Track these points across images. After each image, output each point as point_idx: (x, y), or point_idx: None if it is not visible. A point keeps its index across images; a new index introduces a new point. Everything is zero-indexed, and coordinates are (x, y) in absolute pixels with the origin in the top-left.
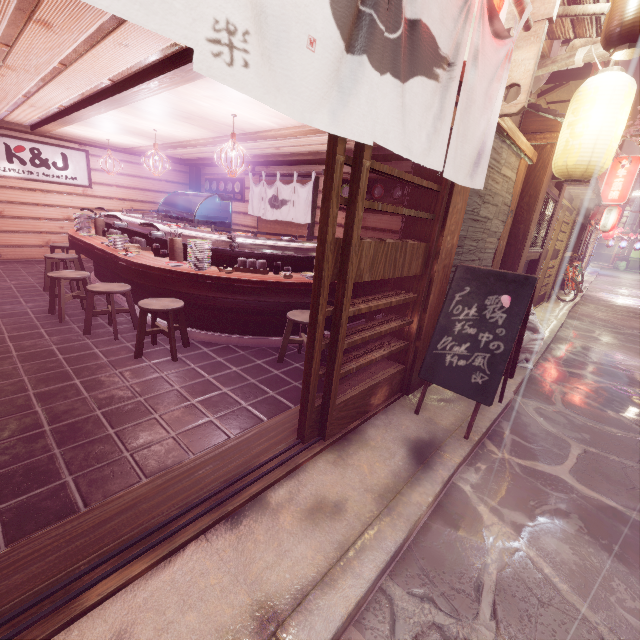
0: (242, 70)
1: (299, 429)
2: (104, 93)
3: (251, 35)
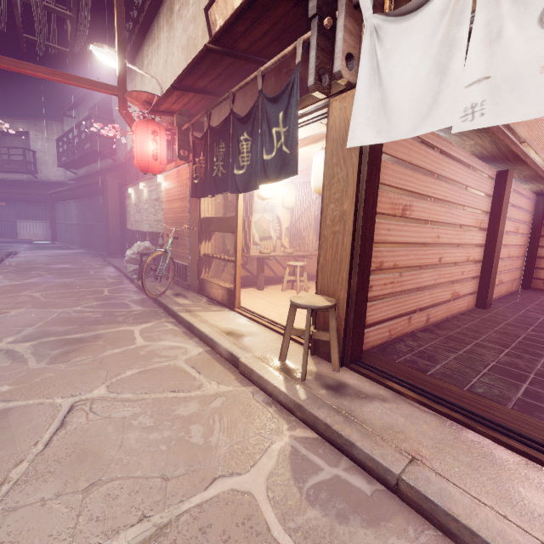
0: (479, 118)
1: None
2: None
3: (487, 100)
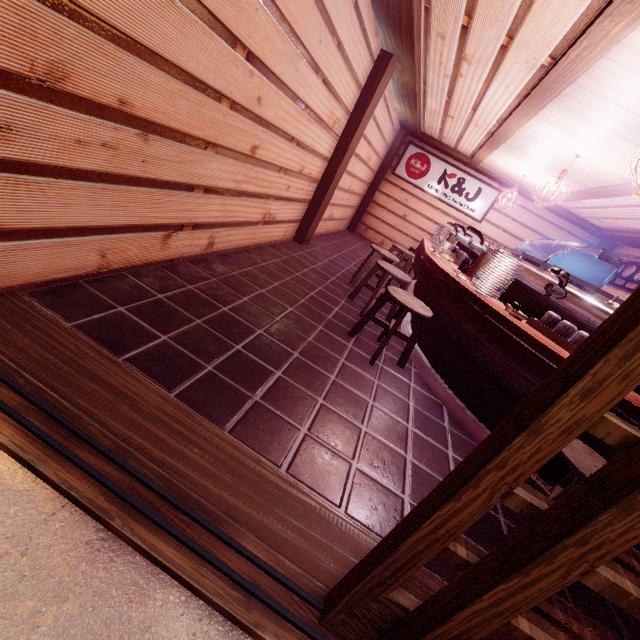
0: None
1: (337, 586)
2: (537, 83)
3: None
